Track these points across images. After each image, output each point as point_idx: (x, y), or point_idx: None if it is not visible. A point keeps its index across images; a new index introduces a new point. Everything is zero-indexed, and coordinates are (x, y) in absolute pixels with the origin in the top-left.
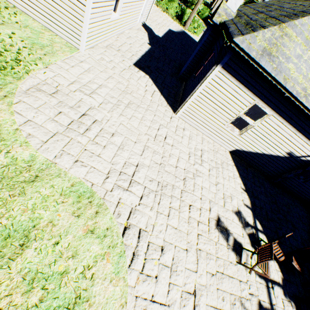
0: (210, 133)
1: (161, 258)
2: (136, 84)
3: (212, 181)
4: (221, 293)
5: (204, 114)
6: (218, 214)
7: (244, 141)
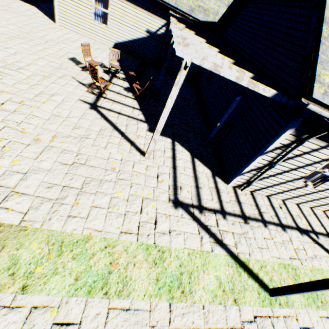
0: (89, 33)
1: (5, 50)
2: (18, 7)
3: (80, 50)
4: (56, 71)
5: (73, 15)
6: (76, 58)
7: (114, 32)
